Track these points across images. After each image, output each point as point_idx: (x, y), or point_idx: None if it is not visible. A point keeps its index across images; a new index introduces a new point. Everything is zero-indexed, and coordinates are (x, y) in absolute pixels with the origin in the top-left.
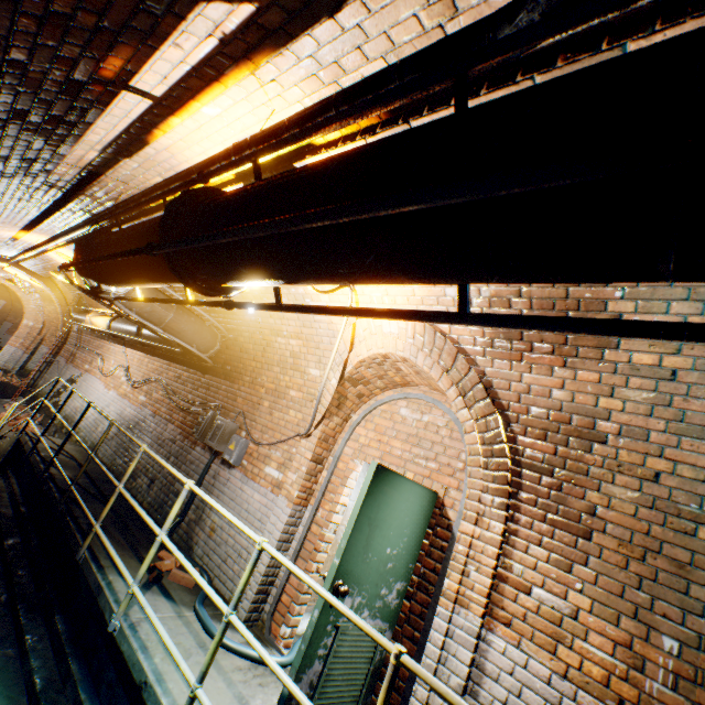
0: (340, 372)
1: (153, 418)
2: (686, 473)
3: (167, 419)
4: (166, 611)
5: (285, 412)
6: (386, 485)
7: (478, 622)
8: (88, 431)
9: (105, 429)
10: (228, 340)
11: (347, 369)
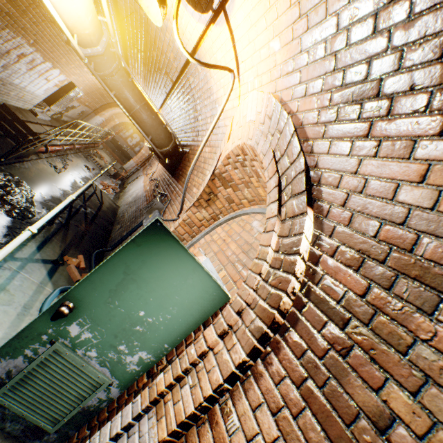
0: (214, 168)
1: (144, 197)
2: None
3: (147, 199)
4: (35, 278)
5: (185, 203)
6: (160, 247)
7: None
8: (124, 199)
9: (129, 199)
10: (186, 154)
11: (218, 164)
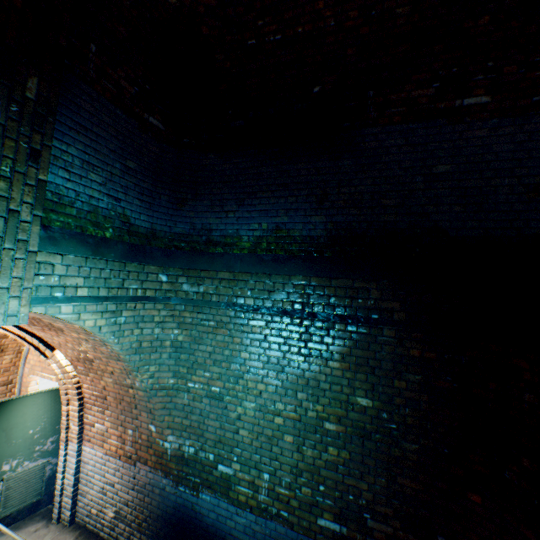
0: None
1: None
2: (118, 370)
3: None
4: None
5: None
6: (10, 408)
7: (77, 446)
8: None
9: None
10: None
11: None
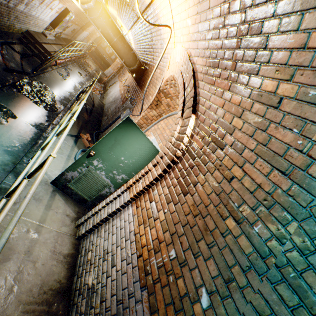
0: (160, 86)
1: (120, 99)
2: (246, 183)
3: (122, 100)
4: (69, 143)
5: (145, 105)
6: (130, 129)
7: (128, 199)
8: (107, 99)
9: (110, 99)
10: (146, 70)
11: (161, 84)
